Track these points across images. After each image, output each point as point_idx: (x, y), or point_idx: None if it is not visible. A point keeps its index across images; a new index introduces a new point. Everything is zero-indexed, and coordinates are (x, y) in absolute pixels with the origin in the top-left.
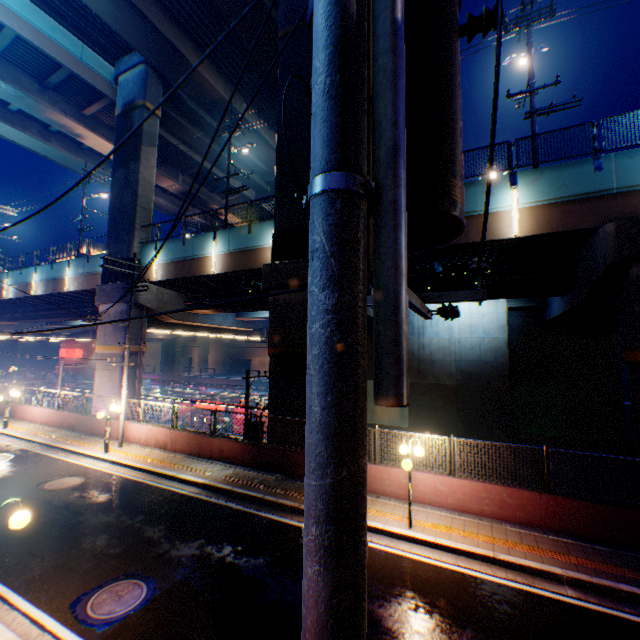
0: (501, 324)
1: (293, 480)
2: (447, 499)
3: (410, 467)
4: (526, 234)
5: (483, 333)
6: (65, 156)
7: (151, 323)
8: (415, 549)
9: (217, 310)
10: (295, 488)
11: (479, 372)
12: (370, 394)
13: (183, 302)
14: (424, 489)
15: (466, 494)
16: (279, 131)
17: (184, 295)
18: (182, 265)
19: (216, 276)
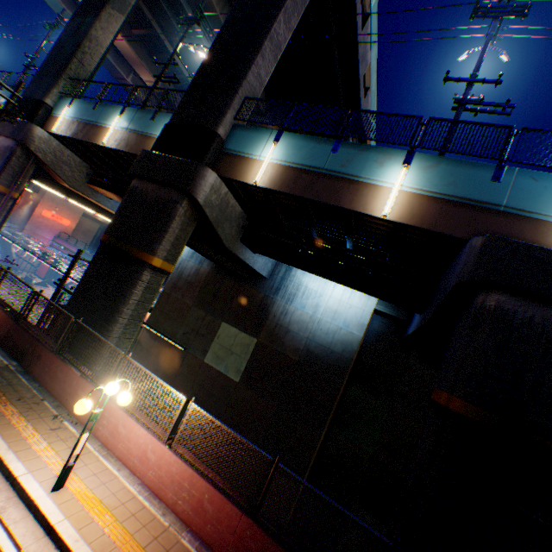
0: (363, 322)
1: (21, 375)
2: (149, 472)
3: (83, 412)
4: (395, 219)
5: (343, 323)
6: (56, 2)
7: (42, 177)
8: (20, 525)
9: (114, 195)
10: (5, 384)
11: (323, 358)
12: (221, 336)
13: (86, 173)
14: (134, 448)
15: (170, 475)
16: (222, 29)
17: (90, 167)
18: (83, 127)
19: (109, 152)
